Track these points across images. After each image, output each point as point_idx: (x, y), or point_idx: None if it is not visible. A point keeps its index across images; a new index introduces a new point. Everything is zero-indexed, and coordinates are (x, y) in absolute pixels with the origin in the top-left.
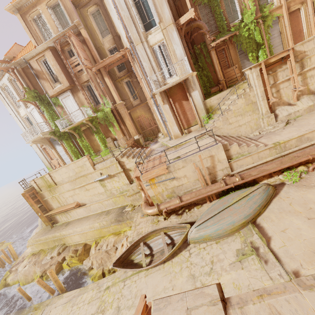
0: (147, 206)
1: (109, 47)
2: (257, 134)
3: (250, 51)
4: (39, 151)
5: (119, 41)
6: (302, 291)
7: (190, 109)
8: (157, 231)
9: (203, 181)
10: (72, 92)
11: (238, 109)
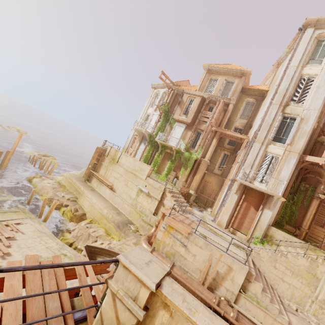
0: (147, 240)
1: (237, 126)
2: (293, 308)
3: None
4: (131, 136)
5: (248, 129)
6: (203, 306)
7: (252, 218)
8: None
9: (203, 277)
10: (187, 127)
11: (294, 264)
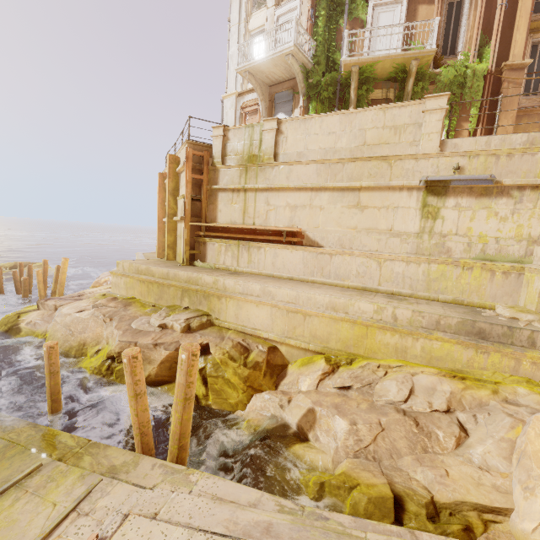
0: None
1: None
2: None
3: None
4: (231, 116)
5: None
6: None
7: None
8: None
9: None
10: None
11: None
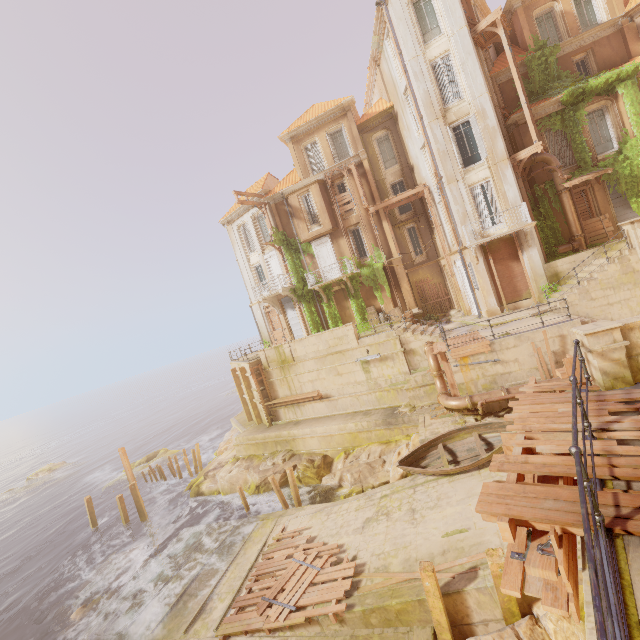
0: (450, 397)
1: (392, 181)
2: None
3: (634, 196)
4: (259, 316)
5: (410, 173)
6: None
7: (519, 274)
8: (466, 429)
9: (545, 371)
10: (332, 237)
11: (608, 279)
